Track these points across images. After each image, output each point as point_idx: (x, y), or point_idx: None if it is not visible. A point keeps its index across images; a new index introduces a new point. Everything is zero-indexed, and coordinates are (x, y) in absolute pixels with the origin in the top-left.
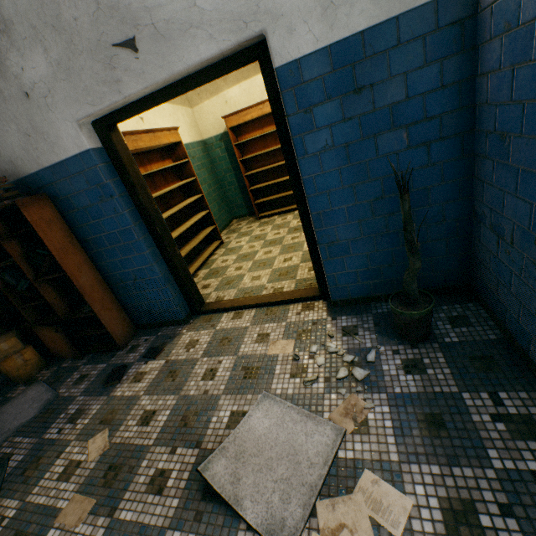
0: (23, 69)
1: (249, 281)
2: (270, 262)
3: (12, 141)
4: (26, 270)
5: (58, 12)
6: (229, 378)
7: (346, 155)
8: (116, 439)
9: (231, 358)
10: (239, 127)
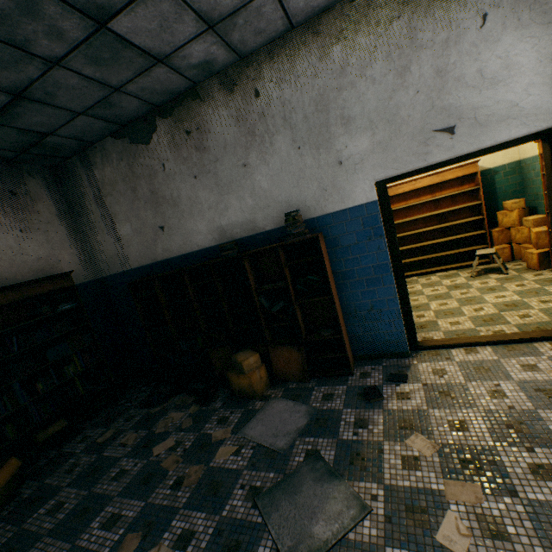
0: (347, 146)
1: (448, 326)
2: (456, 311)
3: (308, 195)
4: (291, 293)
5: (396, 112)
6: (526, 397)
7: None
8: (439, 440)
9: (508, 382)
10: None
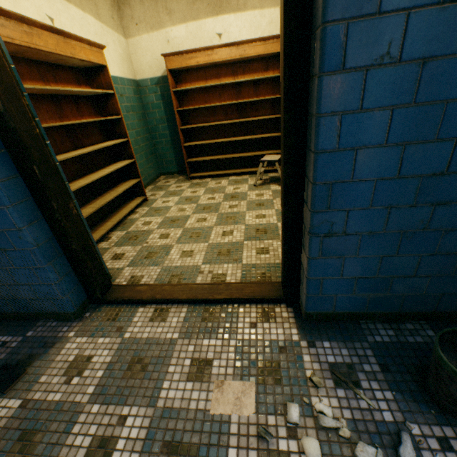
0: None
1: (177, 257)
2: (205, 233)
3: None
4: None
5: None
6: None
7: (414, 83)
8: None
9: (144, 412)
10: (180, 73)
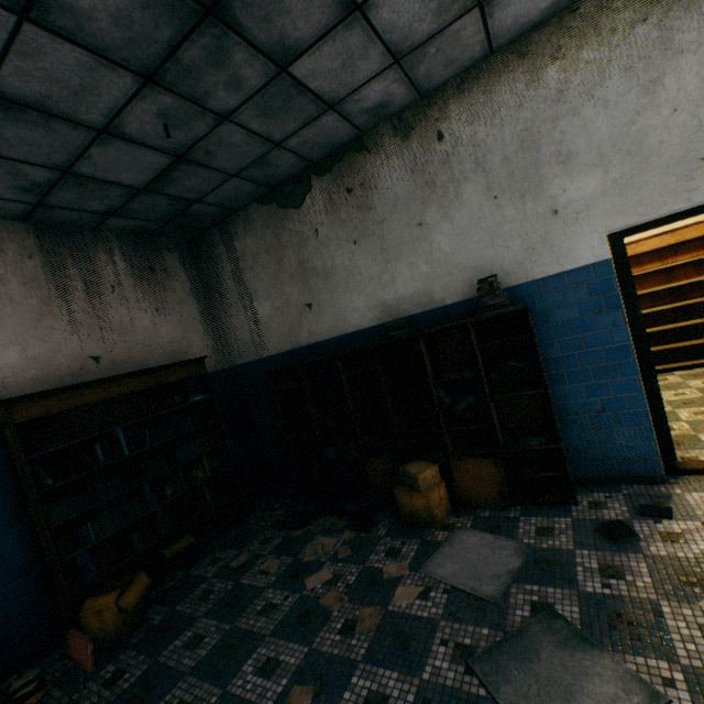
0: (565, 190)
1: None
2: None
3: (506, 256)
4: (485, 385)
5: (641, 139)
6: None
7: None
8: None
9: None
10: None
